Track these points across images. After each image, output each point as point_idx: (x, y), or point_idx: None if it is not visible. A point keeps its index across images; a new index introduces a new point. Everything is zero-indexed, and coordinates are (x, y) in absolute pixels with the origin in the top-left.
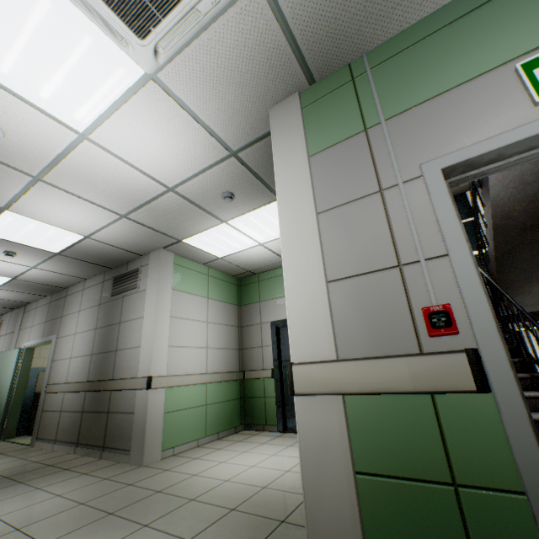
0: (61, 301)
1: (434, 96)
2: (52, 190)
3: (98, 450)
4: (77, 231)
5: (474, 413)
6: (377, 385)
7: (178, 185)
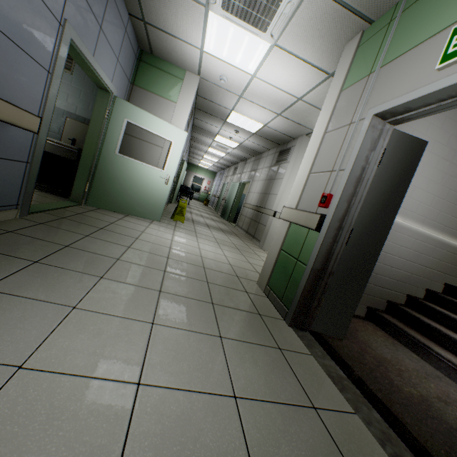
0: (258, 161)
1: (410, 49)
2: (246, 102)
3: (252, 237)
4: (260, 122)
5: (314, 239)
6: (296, 221)
7: (303, 96)
